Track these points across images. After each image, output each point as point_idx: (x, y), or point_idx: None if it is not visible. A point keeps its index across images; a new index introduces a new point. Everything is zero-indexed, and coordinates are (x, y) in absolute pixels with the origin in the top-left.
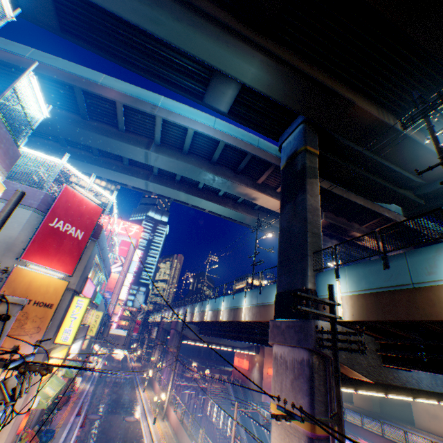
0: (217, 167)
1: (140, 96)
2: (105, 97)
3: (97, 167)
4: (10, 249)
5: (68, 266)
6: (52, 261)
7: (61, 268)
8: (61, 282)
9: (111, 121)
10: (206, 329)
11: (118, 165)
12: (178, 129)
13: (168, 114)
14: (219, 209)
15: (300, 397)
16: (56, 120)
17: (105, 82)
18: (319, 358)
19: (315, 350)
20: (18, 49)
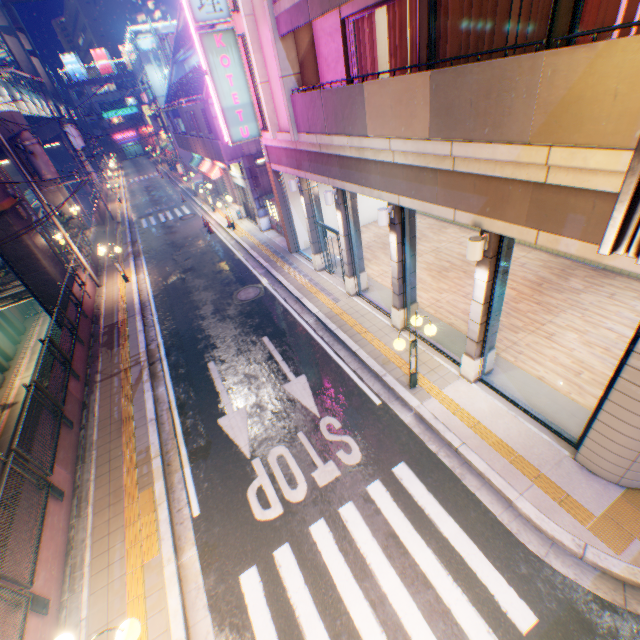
0: None
1: None
2: None
3: None
4: None
5: None
6: None
7: None
8: None
9: None
10: None
11: None
12: None
13: None
14: None
15: None
16: None
17: None
18: None
19: None
20: None
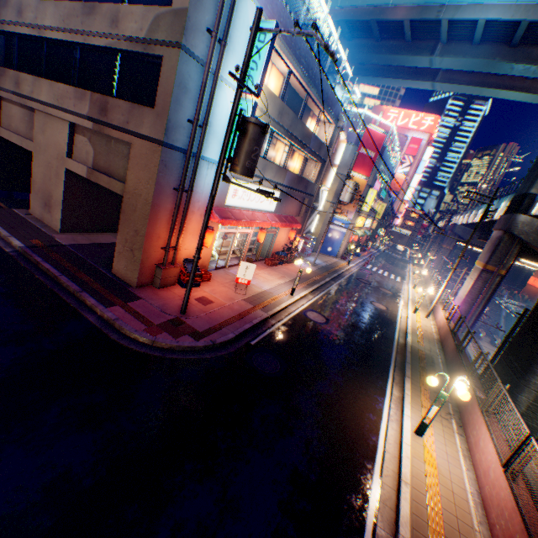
0: (518, 50)
1: (426, 1)
2: (393, 21)
3: (386, 79)
4: (345, 166)
5: (366, 173)
6: (360, 171)
7: (364, 174)
8: (363, 181)
9: (398, 37)
10: (483, 235)
11: (404, 72)
12: (466, 24)
13: (454, 12)
14: (525, 98)
15: (486, 254)
16: (356, 54)
17: (394, 1)
18: (509, 237)
19: (506, 231)
20: (332, 3)
